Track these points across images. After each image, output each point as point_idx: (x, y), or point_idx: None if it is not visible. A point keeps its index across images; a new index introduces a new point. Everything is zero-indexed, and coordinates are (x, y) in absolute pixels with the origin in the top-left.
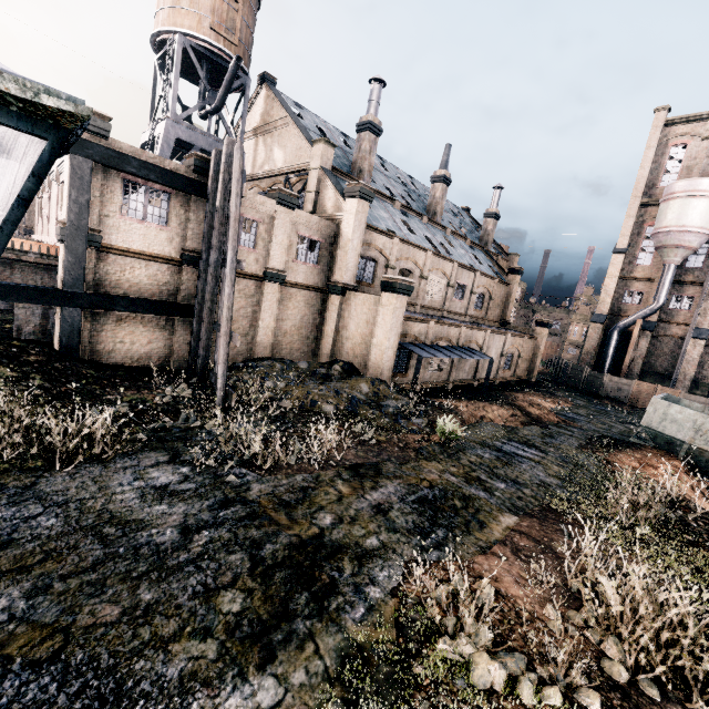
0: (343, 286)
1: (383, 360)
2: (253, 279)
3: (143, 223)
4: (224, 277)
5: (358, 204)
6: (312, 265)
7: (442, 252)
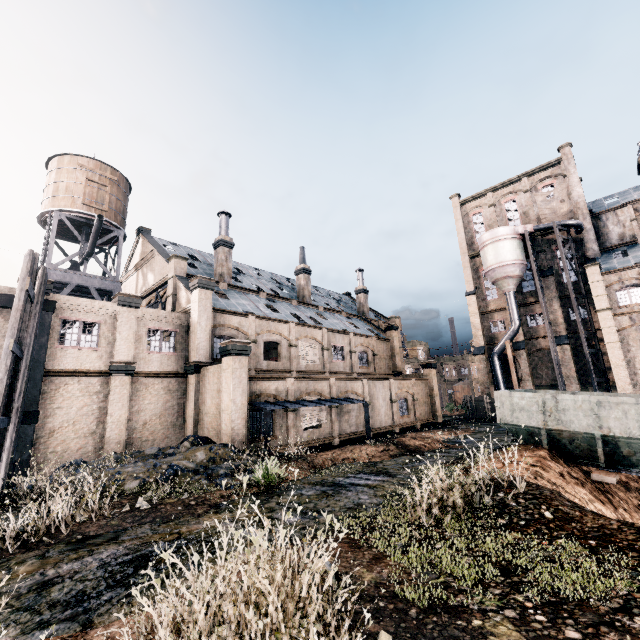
0: (196, 364)
1: (232, 423)
2: (97, 376)
3: None
4: (21, 369)
5: (200, 293)
6: (168, 353)
7: (310, 322)
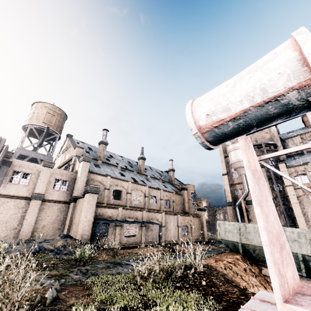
0: (75, 197)
1: (83, 228)
2: (24, 199)
3: None
4: None
5: (83, 163)
6: (63, 191)
7: (140, 182)
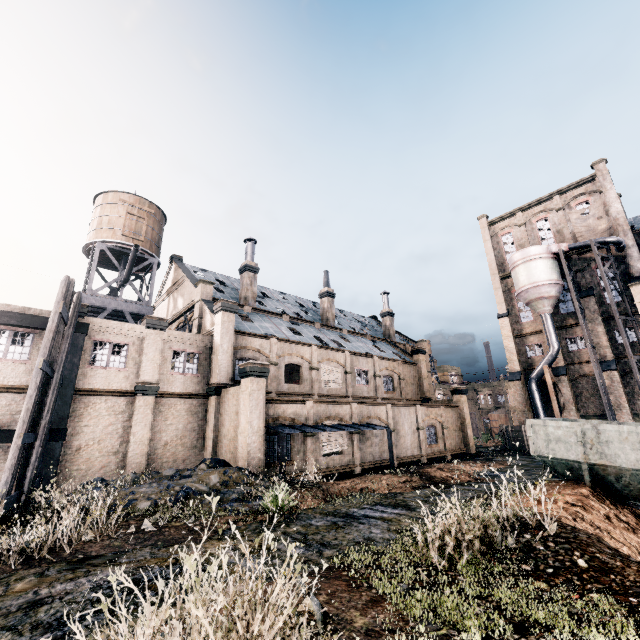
0: (217, 385)
1: (248, 447)
2: (123, 395)
3: (0, 360)
4: (51, 387)
5: (223, 316)
6: (191, 374)
7: (332, 345)
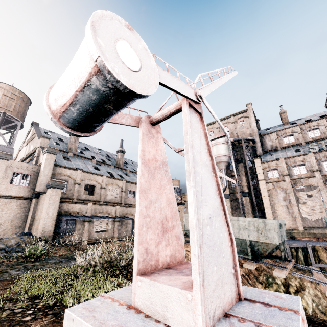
0: (37, 193)
1: (44, 225)
2: None
3: None
4: None
5: (47, 155)
6: (24, 186)
7: (117, 177)
